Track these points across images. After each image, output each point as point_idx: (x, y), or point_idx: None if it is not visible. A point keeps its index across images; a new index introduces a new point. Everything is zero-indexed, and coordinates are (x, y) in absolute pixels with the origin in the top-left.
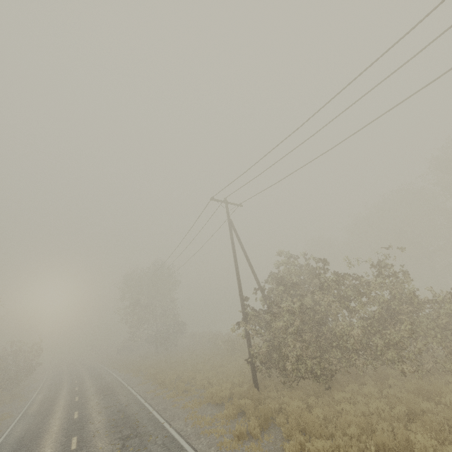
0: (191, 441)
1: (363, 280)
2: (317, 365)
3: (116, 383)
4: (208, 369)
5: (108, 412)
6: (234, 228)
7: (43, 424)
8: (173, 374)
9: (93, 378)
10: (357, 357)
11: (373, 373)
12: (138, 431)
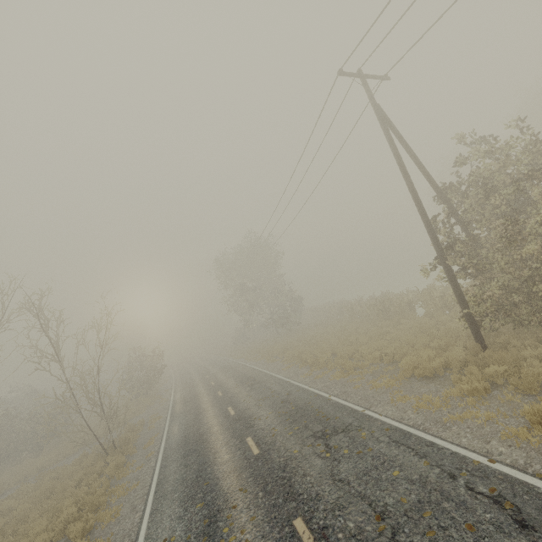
0: (437, 433)
1: None
2: None
3: (253, 372)
4: (367, 340)
5: (269, 404)
6: (387, 119)
7: (199, 424)
8: (322, 353)
9: (223, 370)
10: None
11: None
12: (333, 424)
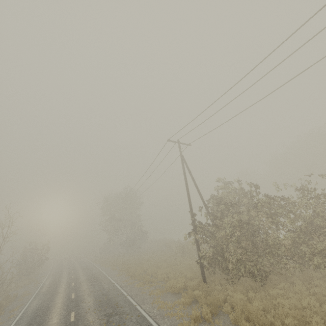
0: (158, 320)
1: (290, 200)
2: (254, 267)
3: (99, 273)
4: (166, 266)
5: (95, 294)
6: (185, 162)
7: (51, 301)
8: (140, 269)
9: (84, 269)
10: (288, 262)
11: (299, 274)
12: (118, 310)
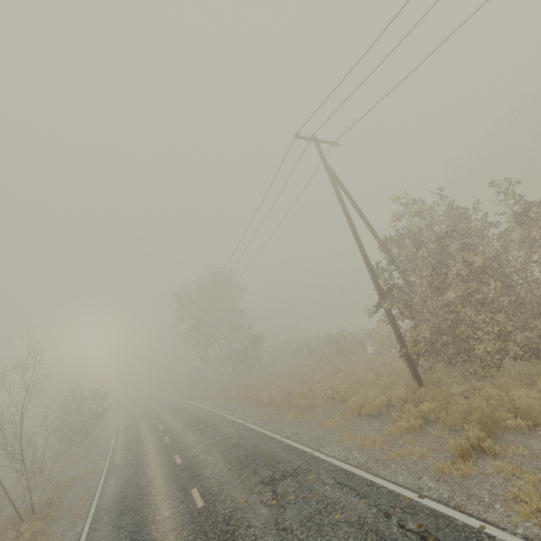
0: (377, 471)
1: None
2: (536, 337)
3: (206, 413)
4: (322, 378)
5: (219, 449)
6: (336, 177)
7: (140, 476)
8: (277, 391)
9: (174, 413)
10: None
11: None
12: (282, 468)
